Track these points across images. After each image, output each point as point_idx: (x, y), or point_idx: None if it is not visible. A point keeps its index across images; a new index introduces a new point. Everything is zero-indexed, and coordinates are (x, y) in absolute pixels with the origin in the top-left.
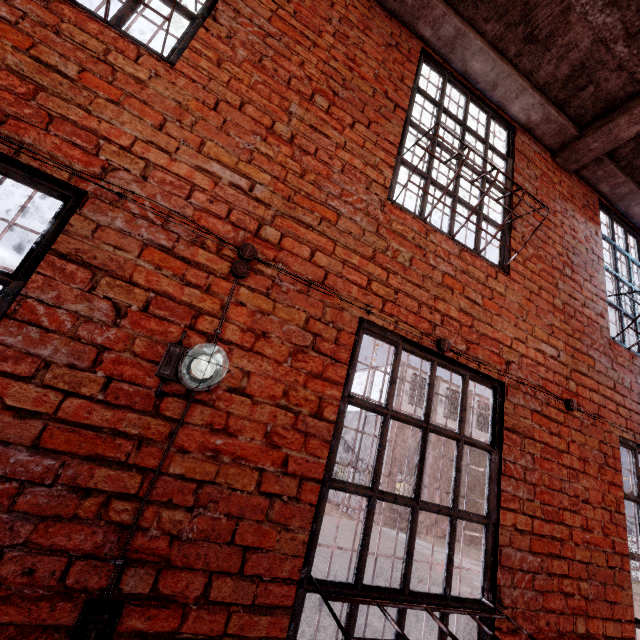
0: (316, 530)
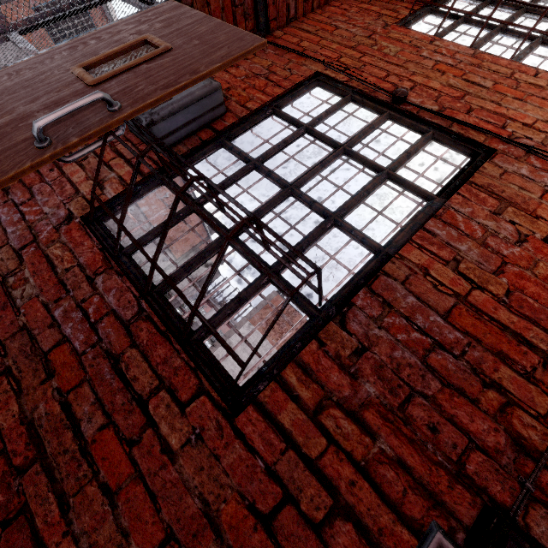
0: None
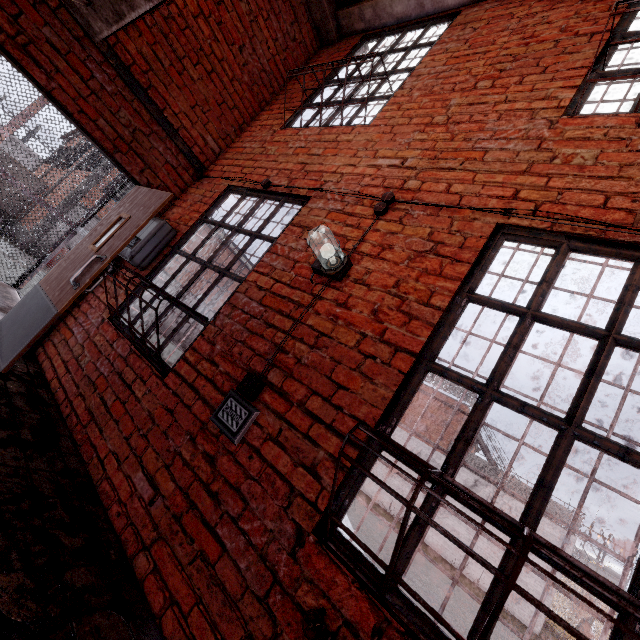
0: (402, 398)
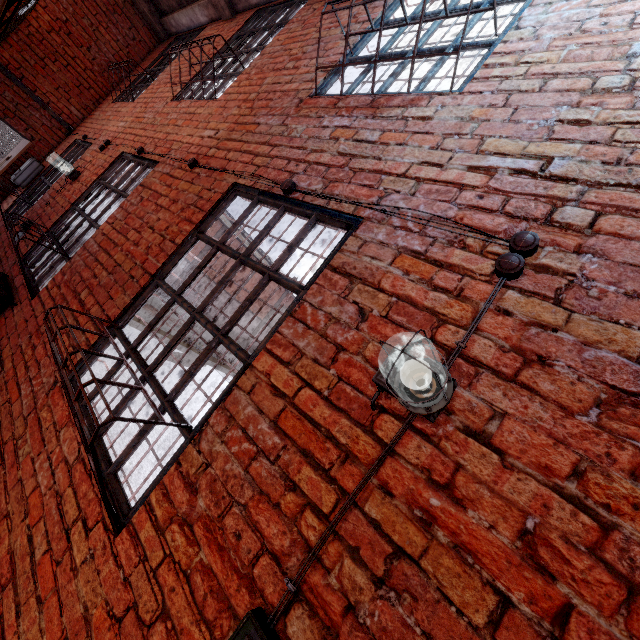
0: (62, 219)
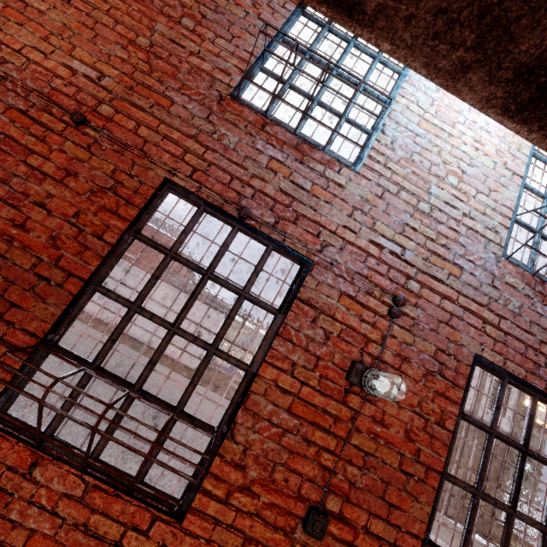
0: None
